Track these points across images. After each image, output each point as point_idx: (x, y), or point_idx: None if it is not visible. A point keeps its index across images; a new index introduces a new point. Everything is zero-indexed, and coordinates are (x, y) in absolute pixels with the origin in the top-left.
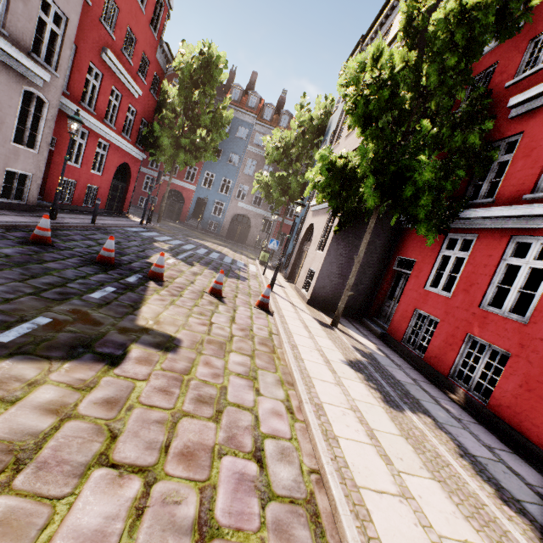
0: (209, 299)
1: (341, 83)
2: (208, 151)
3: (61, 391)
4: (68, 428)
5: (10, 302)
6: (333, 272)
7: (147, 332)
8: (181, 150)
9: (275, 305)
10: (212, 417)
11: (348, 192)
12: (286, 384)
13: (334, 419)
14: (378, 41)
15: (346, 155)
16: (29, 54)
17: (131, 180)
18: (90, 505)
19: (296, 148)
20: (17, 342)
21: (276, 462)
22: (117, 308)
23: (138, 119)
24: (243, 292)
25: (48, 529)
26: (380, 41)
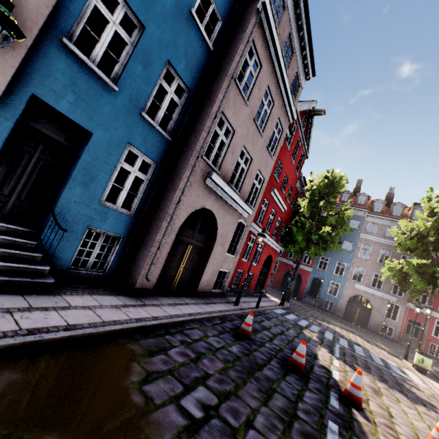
0: None
1: None
2: (333, 243)
3: None
4: None
5: None
6: None
7: None
8: (310, 243)
9: None
10: None
11: None
12: None
13: None
14: None
15: None
16: (245, 202)
17: (270, 266)
18: None
19: (430, 236)
20: None
21: None
22: None
23: (281, 224)
24: None
25: None
26: None
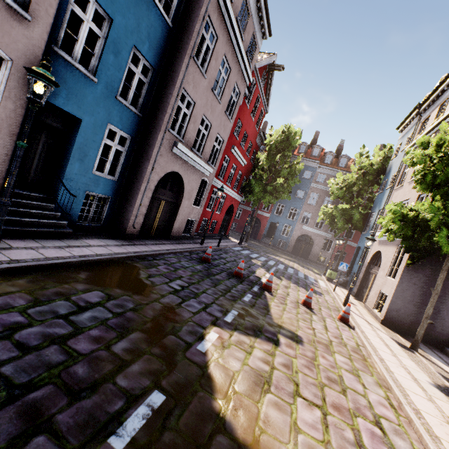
0: (303, 308)
1: (407, 158)
2: (284, 192)
3: (263, 353)
4: (276, 373)
5: (218, 299)
6: (406, 298)
7: (281, 327)
8: (266, 194)
9: (353, 320)
10: (341, 391)
11: (419, 235)
12: (383, 387)
13: (433, 424)
14: (436, 108)
15: (416, 208)
16: (207, 162)
17: (232, 214)
18: (303, 412)
19: (357, 186)
20: (233, 323)
21: (392, 434)
22: (259, 309)
23: (242, 177)
24: (324, 305)
25: (293, 414)
26: (442, 134)
